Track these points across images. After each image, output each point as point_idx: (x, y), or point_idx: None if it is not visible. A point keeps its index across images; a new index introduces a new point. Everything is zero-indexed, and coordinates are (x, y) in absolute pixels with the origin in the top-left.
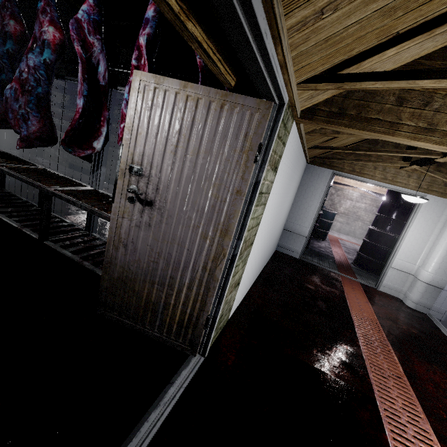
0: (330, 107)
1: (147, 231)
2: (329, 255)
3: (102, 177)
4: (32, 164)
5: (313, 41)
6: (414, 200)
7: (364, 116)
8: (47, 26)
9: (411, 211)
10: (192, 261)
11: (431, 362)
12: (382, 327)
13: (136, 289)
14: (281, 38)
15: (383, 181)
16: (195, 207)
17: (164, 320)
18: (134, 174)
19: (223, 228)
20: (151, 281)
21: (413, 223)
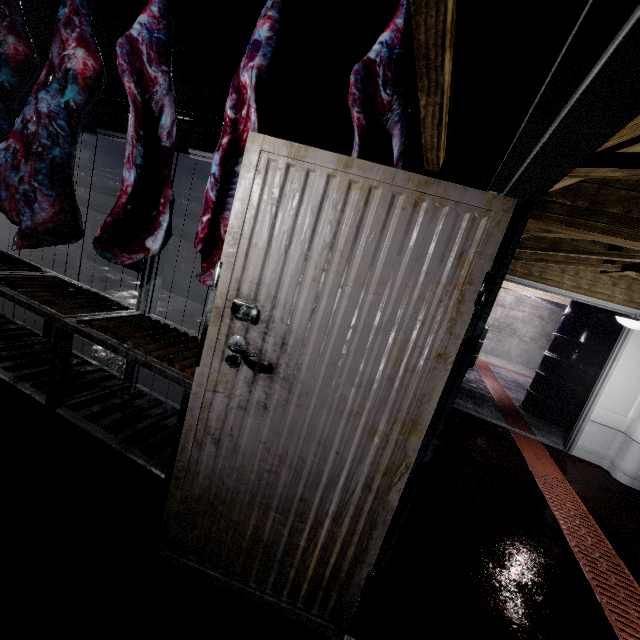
0: (573, 200)
1: (260, 417)
2: (485, 395)
3: (155, 294)
4: (35, 268)
5: None
6: (639, 327)
7: (637, 217)
8: (74, 48)
9: (609, 333)
10: (344, 474)
11: None
12: (601, 529)
13: (234, 518)
14: None
15: (576, 291)
16: (356, 378)
17: (285, 575)
18: (241, 318)
19: (406, 417)
20: (264, 505)
21: (622, 354)
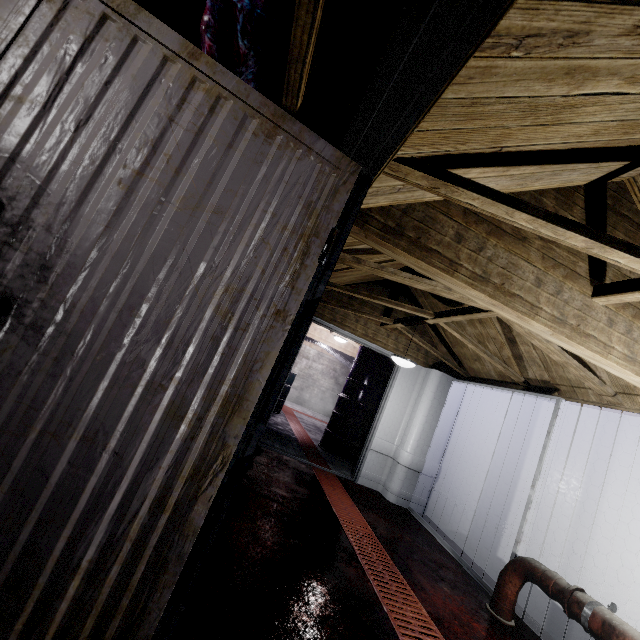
0: (386, 219)
1: None
2: (291, 436)
3: None
4: None
5: (467, 91)
6: (405, 364)
7: (424, 243)
8: None
9: (382, 377)
10: (122, 487)
11: (440, 582)
12: (382, 544)
13: None
14: (490, 32)
15: (365, 338)
16: (165, 334)
17: None
18: None
19: (231, 392)
20: None
21: (392, 391)
